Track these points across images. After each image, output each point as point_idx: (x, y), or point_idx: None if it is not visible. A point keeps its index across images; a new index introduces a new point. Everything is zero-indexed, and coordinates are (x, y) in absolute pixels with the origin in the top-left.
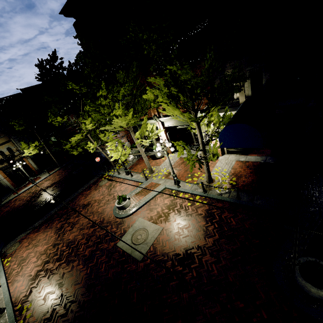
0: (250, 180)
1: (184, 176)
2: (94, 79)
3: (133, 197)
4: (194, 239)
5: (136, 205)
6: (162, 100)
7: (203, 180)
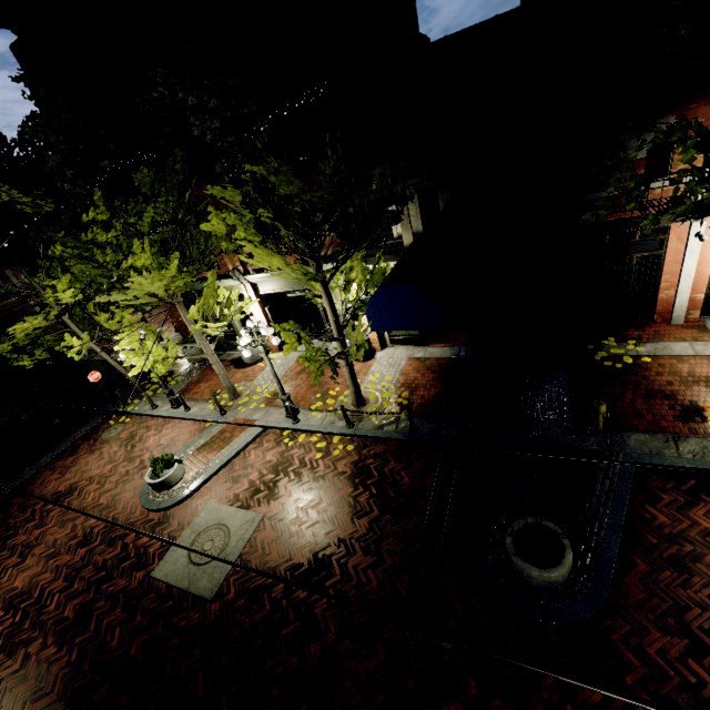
0: (433, 394)
1: (309, 399)
2: (74, 183)
3: (193, 456)
4: (331, 527)
5: (199, 475)
6: (245, 235)
7: (347, 403)
